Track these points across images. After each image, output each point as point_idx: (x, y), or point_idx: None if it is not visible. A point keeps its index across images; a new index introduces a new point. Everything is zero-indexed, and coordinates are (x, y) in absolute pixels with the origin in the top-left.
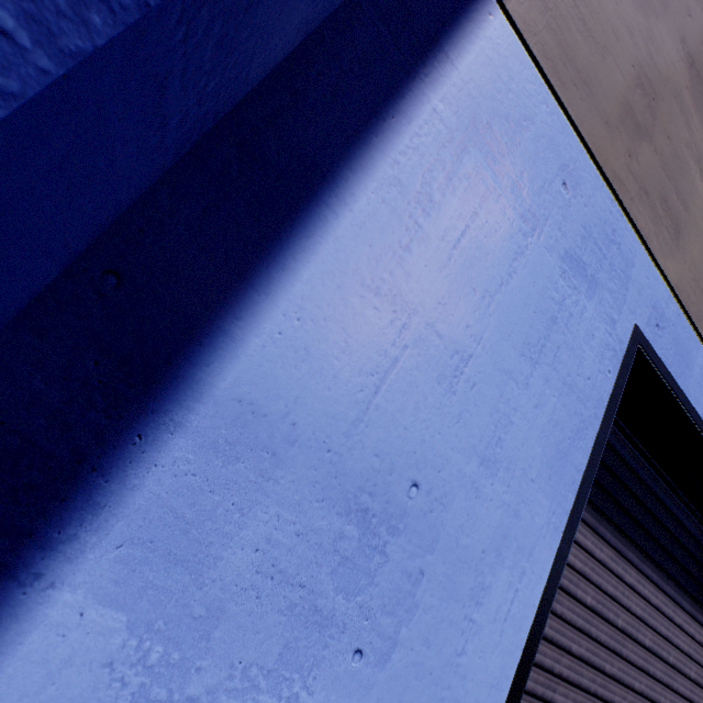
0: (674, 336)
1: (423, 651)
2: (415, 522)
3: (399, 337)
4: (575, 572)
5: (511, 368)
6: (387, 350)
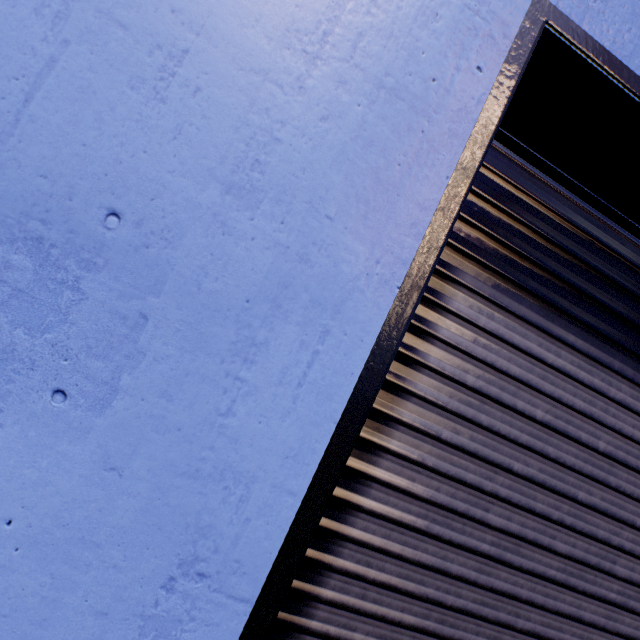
0: (639, 10)
1: (162, 404)
2: (123, 258)
3: (52, 30)
4: (510, 380)
5: (266, 67)
6: (35, 48)
